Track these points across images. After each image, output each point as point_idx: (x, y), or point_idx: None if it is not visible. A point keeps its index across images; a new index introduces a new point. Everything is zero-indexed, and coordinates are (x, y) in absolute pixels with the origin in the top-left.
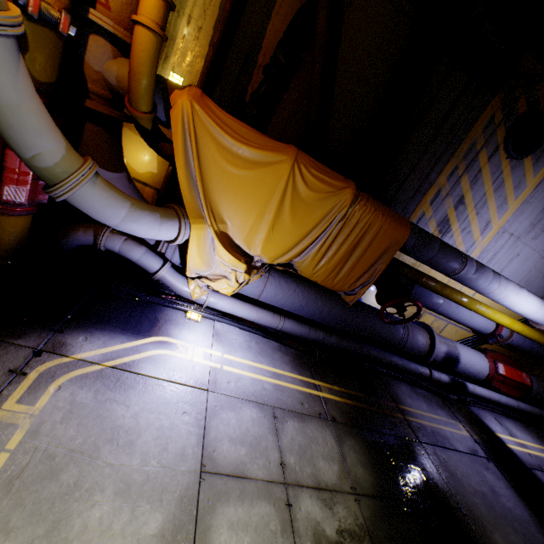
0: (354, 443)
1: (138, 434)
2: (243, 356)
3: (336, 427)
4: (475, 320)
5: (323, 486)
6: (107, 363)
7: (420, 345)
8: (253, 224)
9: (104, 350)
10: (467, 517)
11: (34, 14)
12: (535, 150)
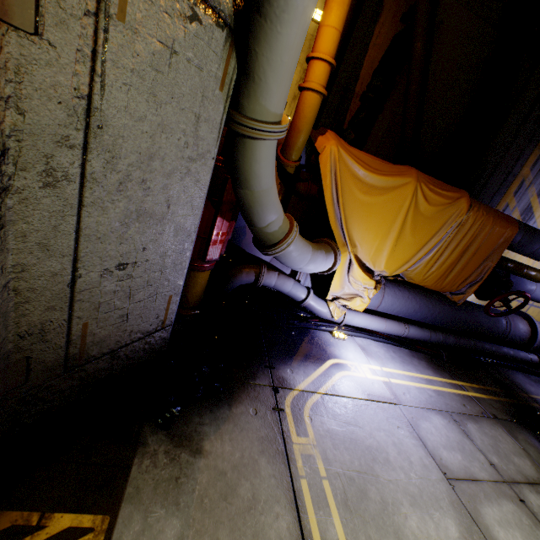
0: (524, 437)
1: (385, 452)
2: (395, 367)
3: (502, 424)
4: None
5: (532, 481)
6: (320, 390)
7: (522, 333)
8: (379, 244)
9: (310, 379)
10: None
11: None
12: None
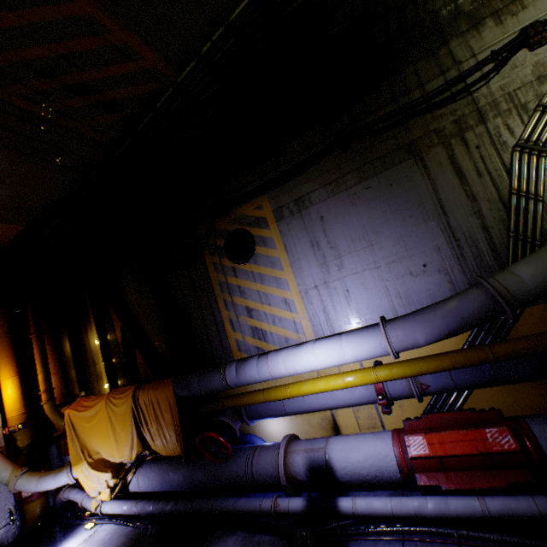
0: None
1: None
2: None
3: None
4: (338, 396)
5: None
6: None
7: (269, 469)
8: (110, 444)
9: None
10: None
11: (8, 434)
12: (251, 245)
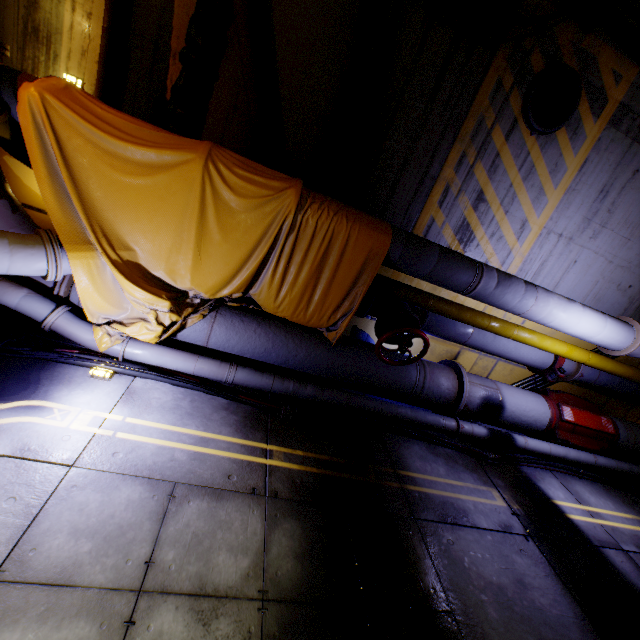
0: (296, 526)
1: None
2: (159, 419)
3: (273, 506)
4: (523, 352)
5: (208, 591)
6: None
7: (443, 390)
8: (172, 248)
9: None
10: (459, 624)
11: None
12: (567, 119)
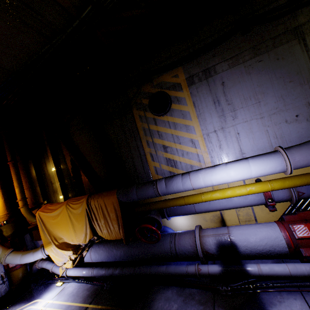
0: None
1: None
2: (62, 299)
3: None
4: (235, 201)
5: None
6: None
7: (188, 247)
8: (70, 233)
9: None
10: None
11: None
12: (169, 102)
